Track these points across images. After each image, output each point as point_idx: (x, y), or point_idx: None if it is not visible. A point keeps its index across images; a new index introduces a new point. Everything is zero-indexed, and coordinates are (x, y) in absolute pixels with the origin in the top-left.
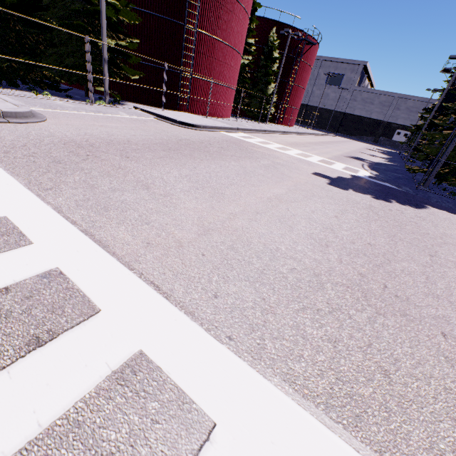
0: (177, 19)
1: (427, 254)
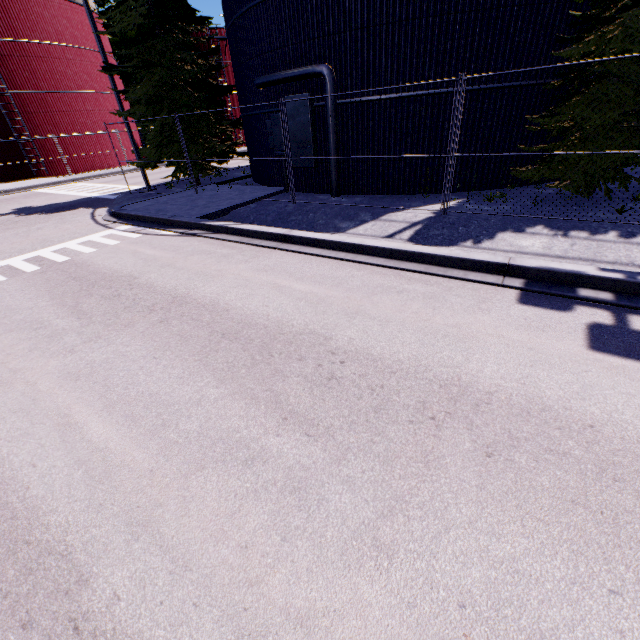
0: None
1: None
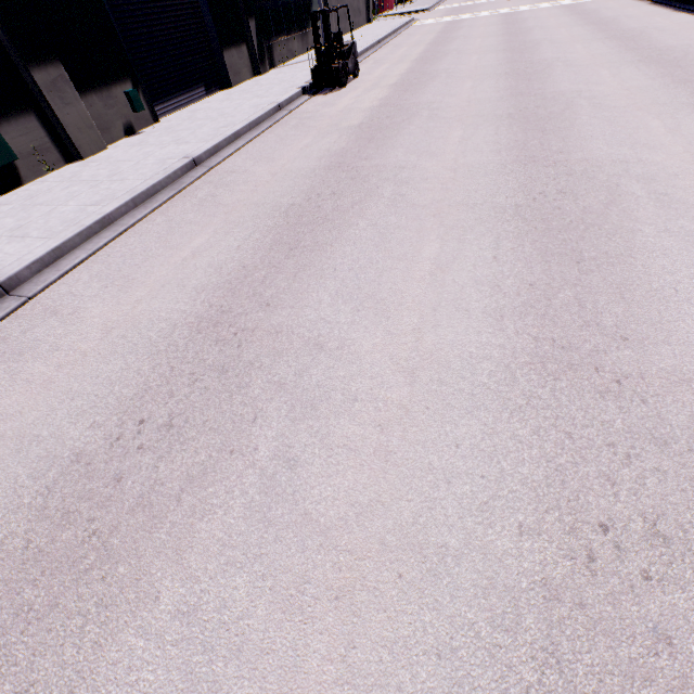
0: None
1: None
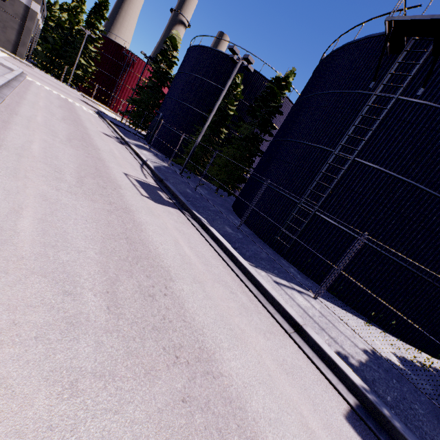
0: (116, 79)
1: (49, 84)
